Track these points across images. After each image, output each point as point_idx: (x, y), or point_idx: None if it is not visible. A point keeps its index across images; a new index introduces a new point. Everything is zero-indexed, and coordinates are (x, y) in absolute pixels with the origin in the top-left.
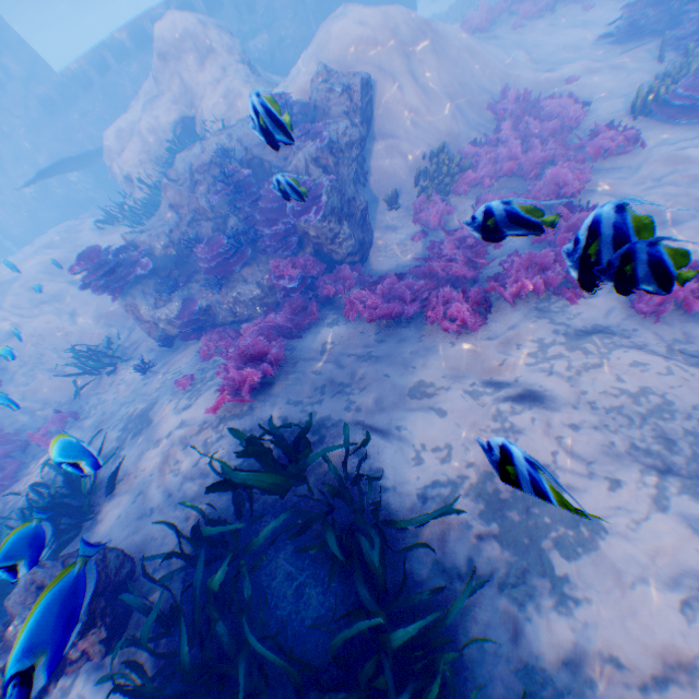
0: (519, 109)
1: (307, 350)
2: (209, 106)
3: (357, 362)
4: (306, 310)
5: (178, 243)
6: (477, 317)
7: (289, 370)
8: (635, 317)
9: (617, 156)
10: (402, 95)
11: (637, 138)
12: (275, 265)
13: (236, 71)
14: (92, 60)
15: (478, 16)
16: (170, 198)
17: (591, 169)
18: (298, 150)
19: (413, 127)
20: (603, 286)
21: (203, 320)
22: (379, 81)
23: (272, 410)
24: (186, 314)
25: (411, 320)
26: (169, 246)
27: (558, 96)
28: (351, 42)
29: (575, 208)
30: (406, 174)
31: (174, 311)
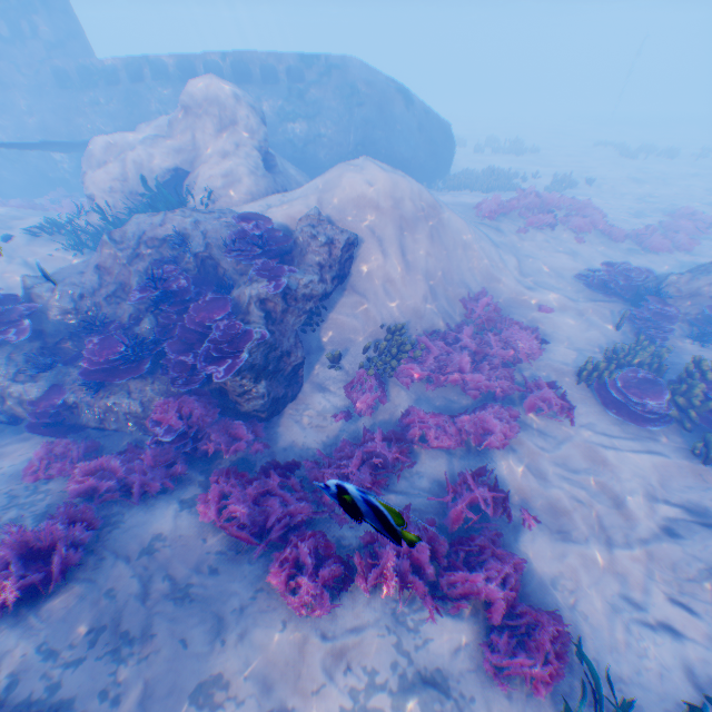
0: (488, 316)
1: (131, 542)
2: (206, 173)
3: (168, 600)
4: (171, 469)
5: (85, 311)
6: (325, 598)
7: (84, 576)
8: (483, 674)
9: (549, 417)
10: (384, 262)
11: (570, 410)
12: (160, 403)
13: (249, 155)
14: (128, 64)
15: (491, 204)
16: (104, 259)
17: (523, 420)
18: (250, 282)
19: (384, 294)
20: (472, 602)
21: (64, 414)
22: (367, 241)
23: (14, 650)
24: (43, 403)
25: (264, 551)
26: (72, 312)
27: (526, 318)
28: (355, 195)
29: (486, 474)
30: (361, 335)
31: (31, 393)
